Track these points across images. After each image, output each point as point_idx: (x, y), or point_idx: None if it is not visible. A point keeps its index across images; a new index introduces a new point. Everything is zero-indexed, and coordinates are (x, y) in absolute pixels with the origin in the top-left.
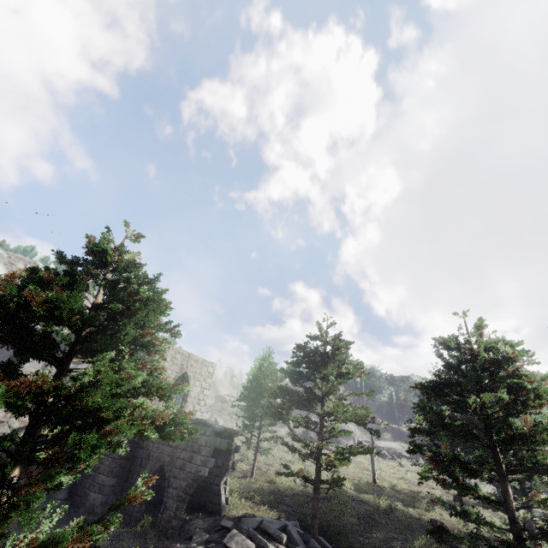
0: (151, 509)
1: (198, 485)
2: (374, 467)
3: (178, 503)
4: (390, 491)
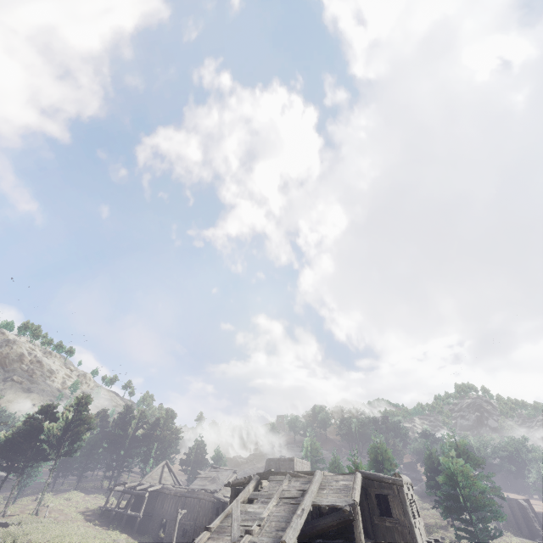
0: None
1: None
2: None
3: None
4: None
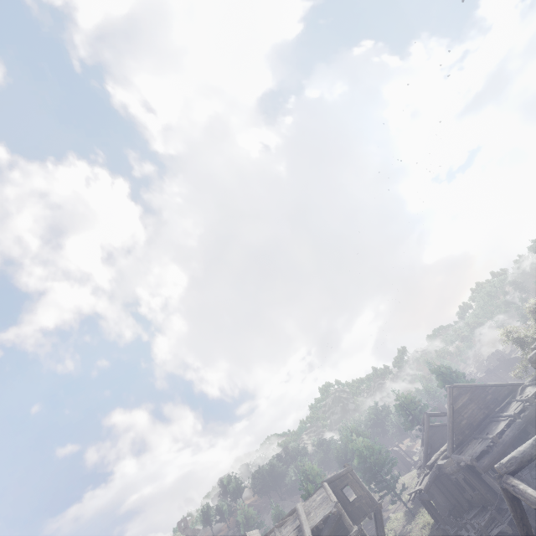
0: None
1: None
2: None
3: None
4: None
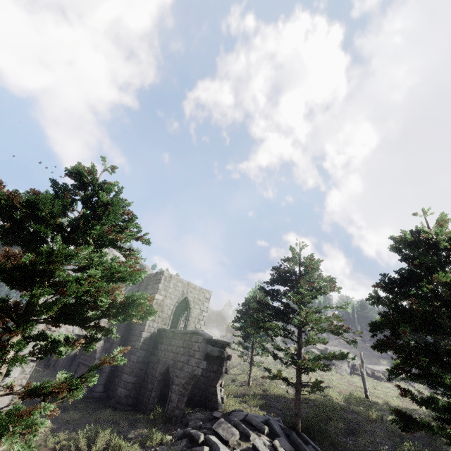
0: (164, 404)
1: (199, 386)
2: (365, 384)
3: (179, 397)
4: (383, 406)
